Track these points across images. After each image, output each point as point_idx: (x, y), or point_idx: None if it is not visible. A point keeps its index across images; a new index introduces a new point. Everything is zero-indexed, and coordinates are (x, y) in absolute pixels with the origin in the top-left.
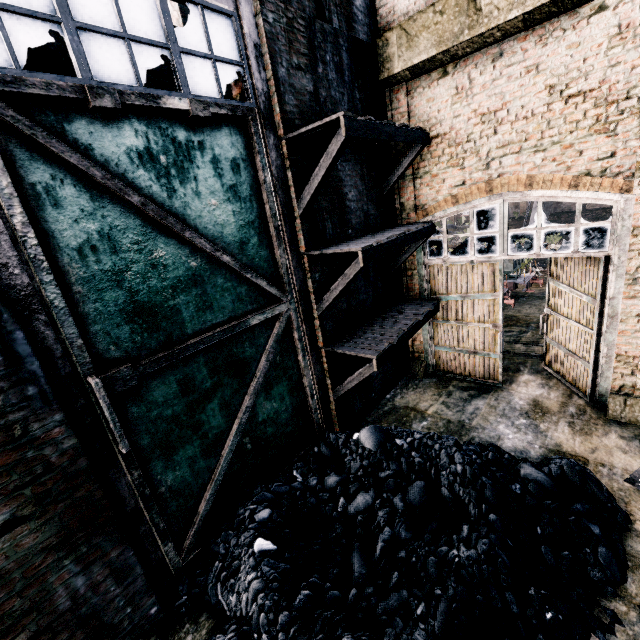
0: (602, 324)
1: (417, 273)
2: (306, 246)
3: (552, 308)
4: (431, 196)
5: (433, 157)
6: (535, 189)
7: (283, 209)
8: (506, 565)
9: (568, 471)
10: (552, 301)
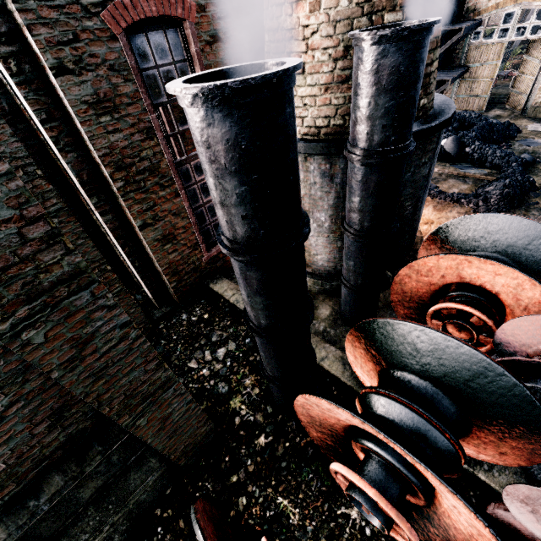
0: (539, 73)
1: (461, 51)
2: None
3: (520, 72)
4: (485, 3)
5: None
6: (536, 2)
7: None
8: (486, 129)
9: (507, 122)
10: (521, 68)
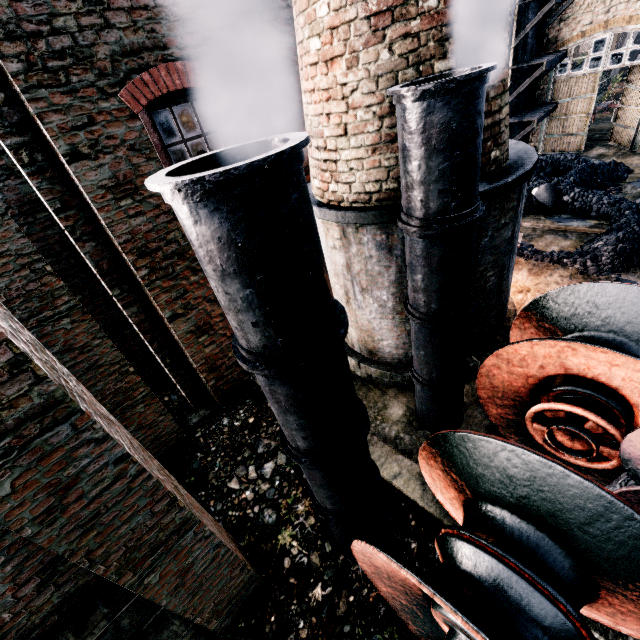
0: None
1: (547, 87)
2: (512, 64)
3: (622, 103)
4: (568, 33)
5: (576, 6)
6: (631, 25)
7: (509, 44)
8: (587, 172)
9: (613, 162)
10: (623, 99)
